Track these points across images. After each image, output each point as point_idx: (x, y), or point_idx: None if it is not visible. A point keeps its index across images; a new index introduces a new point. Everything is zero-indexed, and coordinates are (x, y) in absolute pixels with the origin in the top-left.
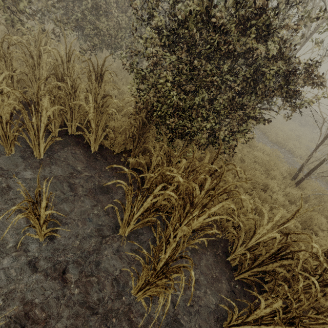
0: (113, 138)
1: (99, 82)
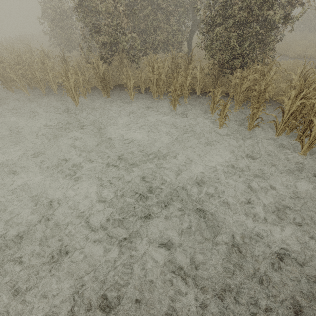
0: (202, 88)
1: (190, 63)
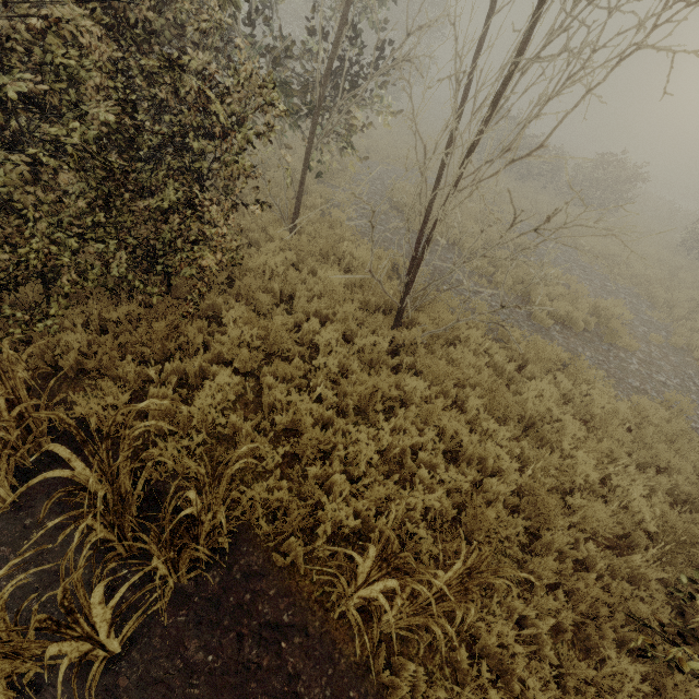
0: None
1: None
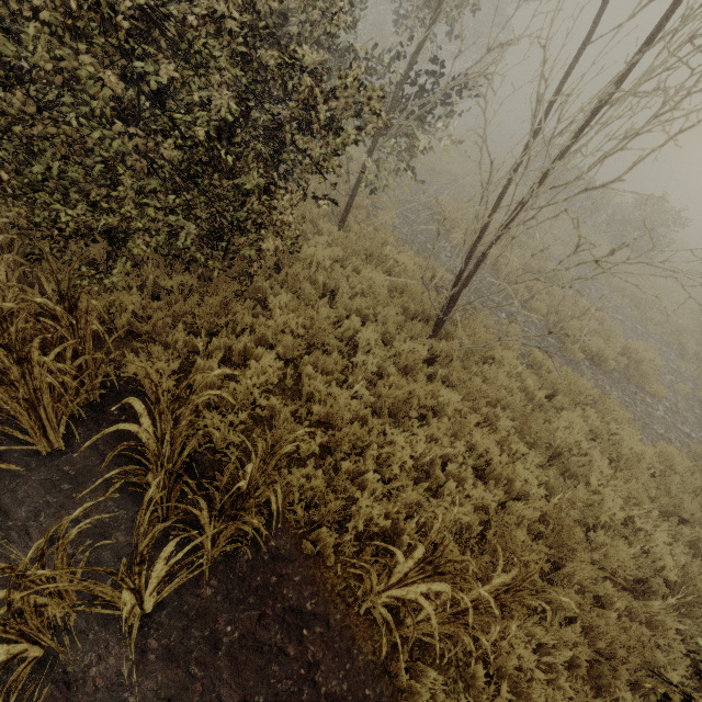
0: None
1: None
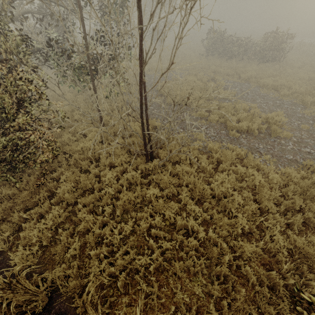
0: None
1: None
